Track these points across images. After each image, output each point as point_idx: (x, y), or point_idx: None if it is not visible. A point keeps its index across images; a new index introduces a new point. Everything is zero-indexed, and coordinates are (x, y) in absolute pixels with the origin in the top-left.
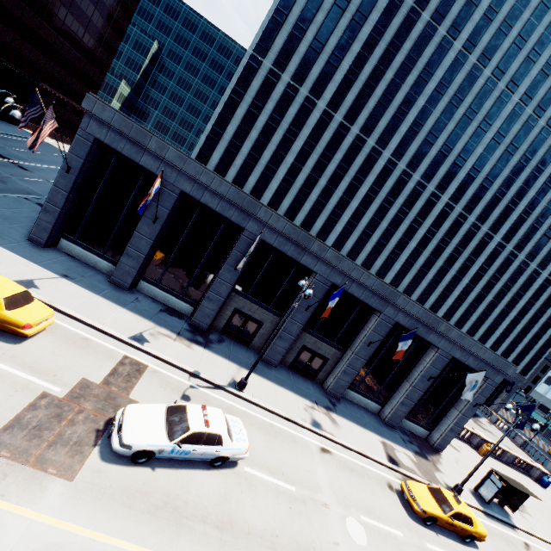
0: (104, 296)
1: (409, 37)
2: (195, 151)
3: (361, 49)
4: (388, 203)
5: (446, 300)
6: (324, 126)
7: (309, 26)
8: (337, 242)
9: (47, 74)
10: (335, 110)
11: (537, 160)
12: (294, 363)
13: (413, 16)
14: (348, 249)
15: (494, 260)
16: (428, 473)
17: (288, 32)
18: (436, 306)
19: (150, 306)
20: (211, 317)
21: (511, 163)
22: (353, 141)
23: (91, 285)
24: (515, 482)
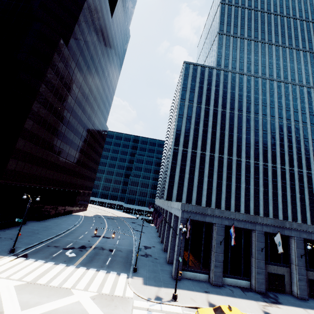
0: (226, 295)
1: (226, 119)
2: (165, 193)
3: (212, 129)
4: (257, 178)
5: None
6: (213, 160)
7: (190, 130)
8: (245, 207)
9: (81, 185)
10: (214, 153)
11: (302, 136)
12: (311, 293)
13: (224, 113)
14: (252, 208)
15: None
16: None
17: (183, 135)
18: (313, 218)
19: (237, 290)
20: (263, 283)
21: (293, 141)
22: (227, 161)
23: (215, 291)
24: None
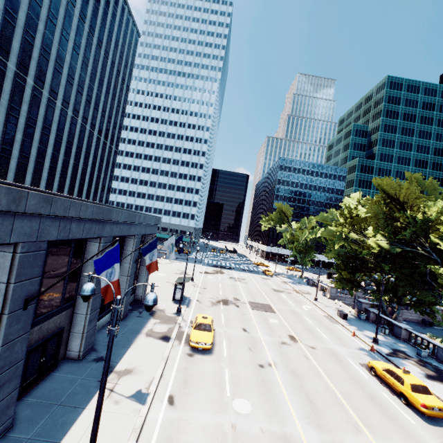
0: None
1: None
2: None
3: None
4: None
5: (42, 175)
6: None
7: None
8: None
9: None
10: None
11: (62, 21)
12: (23, 385)
13: None
14: None
15: (64, 126)
16: (169, 319)
17: None
18: (36, 183)
19: None
20: None
21: (43, 17)
22: None
23: None
24: (182, 279)
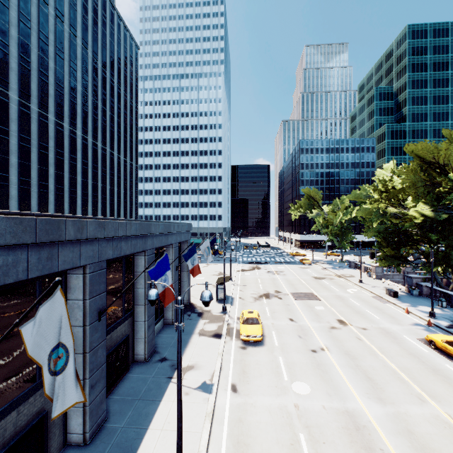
0: None
1: None
2: None
3: None
4: None
5: (77, 202)
6: None
7: None
8: None
9: None
10: None
11: (68, 54)
12: (107, 386)
13: None
14: None
15: (87, 153)
16: (217, 318)
17: None
18: (73, 211)
19: None
20: None
21: (51, 54)
22: None
23: None
24: (222, 279)
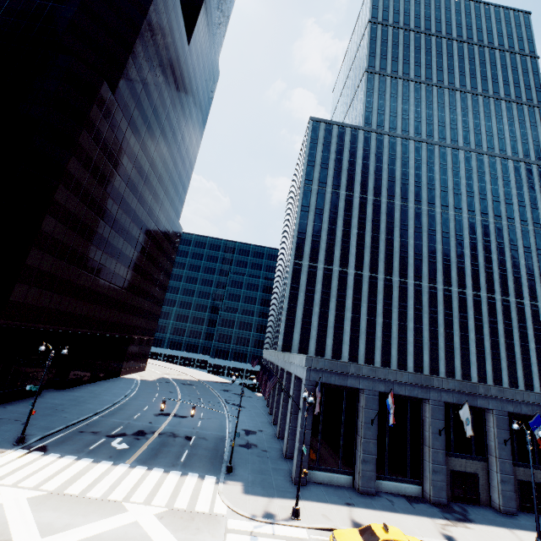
0: (381, 509)
1: (381, 213)
2: (280, 339)
3: (357, 231)
4: (434, 313)
5: (531, 369)
6: (360, 283)
7: (321, 232)
8: (416, 361)
9: (136, 327)
10: (361, 270)
11: (507, 241)
12: (522, 503)
13: (377, 203)
14: (427, 362)
15: (538, 318)
16: None
17: (310, 241)
18: (528, 378)
19: (400, 501)
20: (444, 488)
21: (493, 250)
22: (384, 283)
23: (363, 503)
24: None
